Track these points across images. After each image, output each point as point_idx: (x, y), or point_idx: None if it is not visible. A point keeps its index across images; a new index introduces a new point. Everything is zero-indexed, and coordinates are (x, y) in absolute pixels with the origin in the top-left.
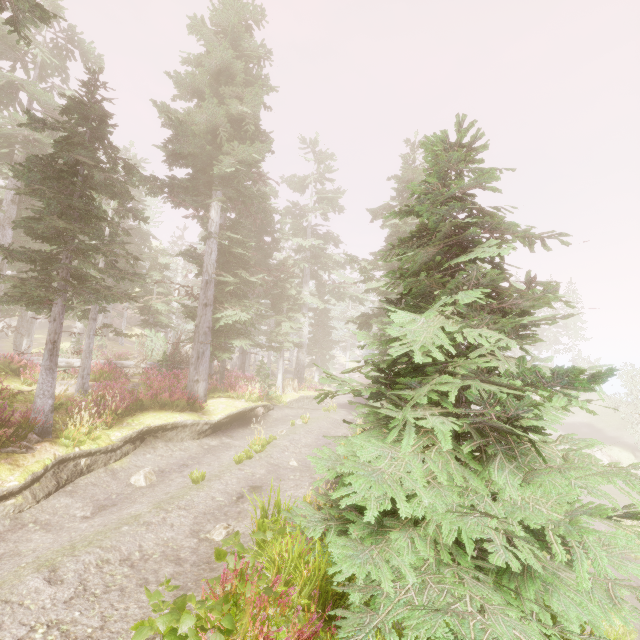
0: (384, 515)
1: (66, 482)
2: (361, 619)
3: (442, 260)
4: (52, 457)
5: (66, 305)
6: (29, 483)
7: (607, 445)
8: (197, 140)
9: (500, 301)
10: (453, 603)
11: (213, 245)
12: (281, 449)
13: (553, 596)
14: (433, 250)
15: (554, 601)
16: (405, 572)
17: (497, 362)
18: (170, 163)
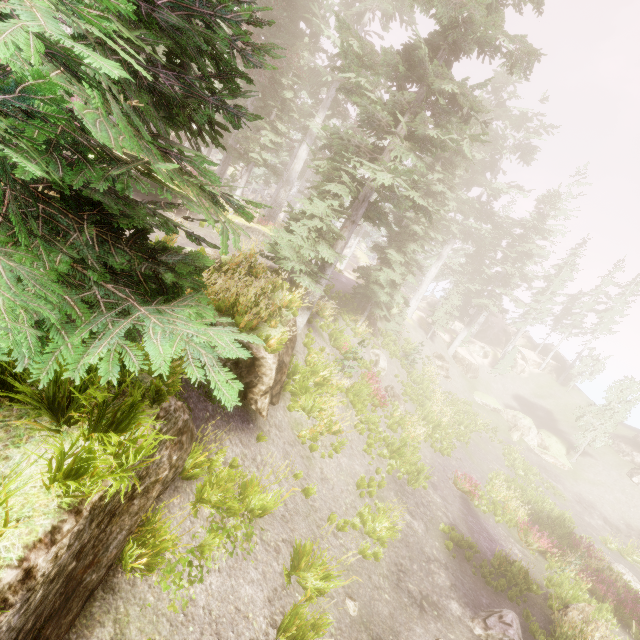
0: None
1: None
2: None
3: None
4: None
5: None
6: None
7: (549, 432)
8: None
9: None
10: None
11: None
12: None
13: None
14: None
15: None
16: None
17: None
18: None
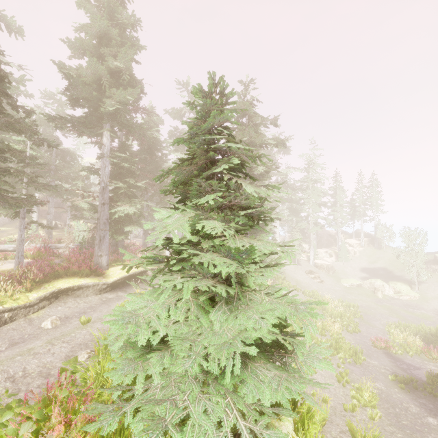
0: (160, 341)
1: None
2: (107, 408)
3: (200, 174)
4: None
5: None
6: None
7: (393, 281)
8: (87, 88)
9: (228, 201)
10: (176, 394)
11: (106, 162)
12: None
13: (246, 386)
14: (191, 167)
15: (244, 389)
16: (154, 377)
17: (229, 240)
18: (72, 105)
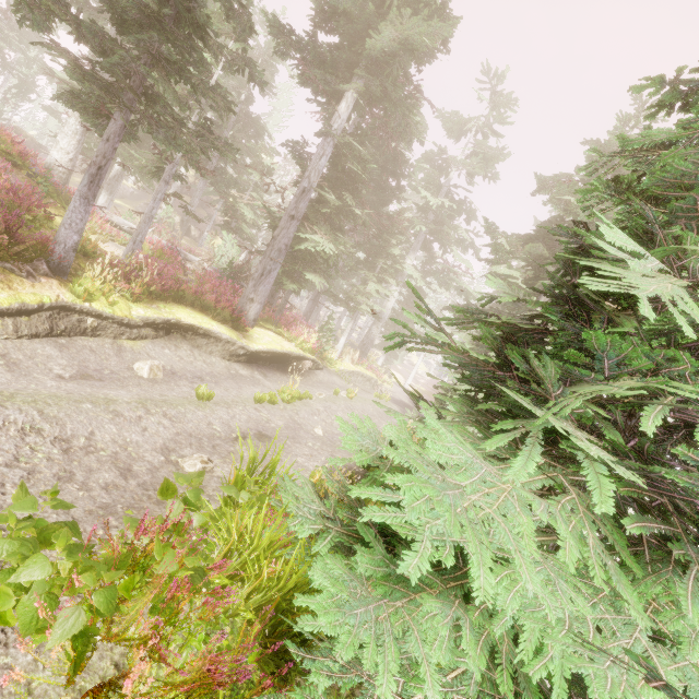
0: None
1: (62, 333)
2: None
3: None
4: (54, 297)
5: (128, 130)
6: (14, 311)
7: None
8: None
9: None
10: None
11: (328, 147)
12: (312, 411)
13: None
14: None
15: None
16: (424, 676)
17: None
18: (316, 22)
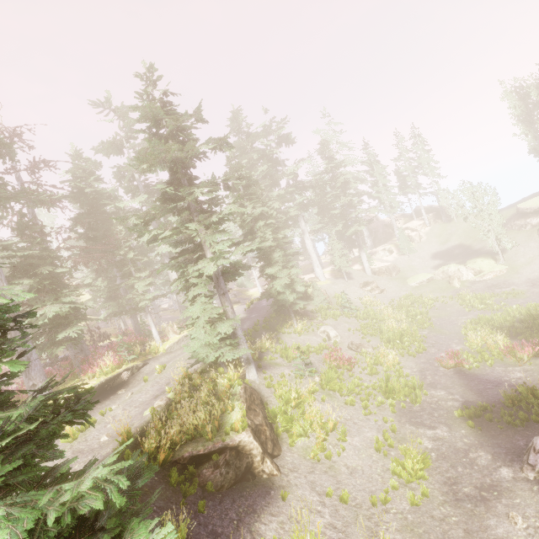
0: None
1: None
2: None
3: None
4: None
5: None
6: None
7: (472, 259)
8: None
9: None
10: None
11: None
12: (105, 423)
13: None
14: None
15: None
16: None
17: None
18: None
